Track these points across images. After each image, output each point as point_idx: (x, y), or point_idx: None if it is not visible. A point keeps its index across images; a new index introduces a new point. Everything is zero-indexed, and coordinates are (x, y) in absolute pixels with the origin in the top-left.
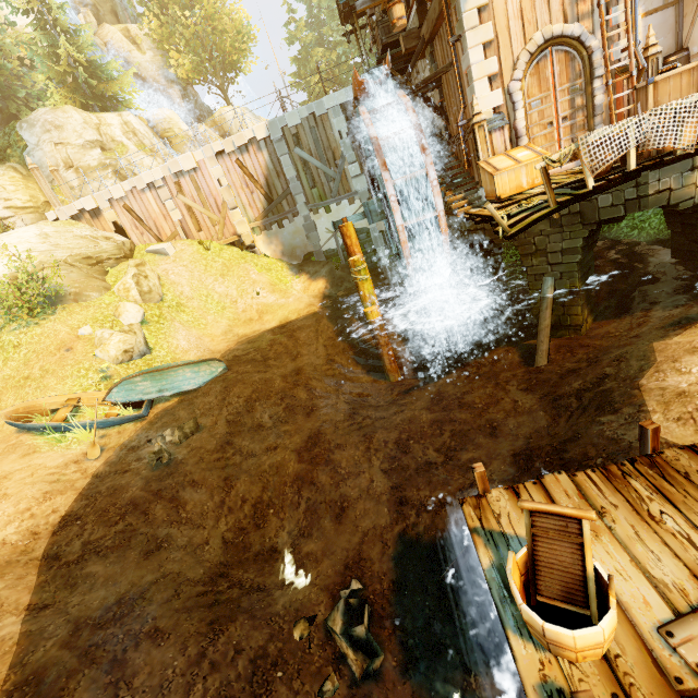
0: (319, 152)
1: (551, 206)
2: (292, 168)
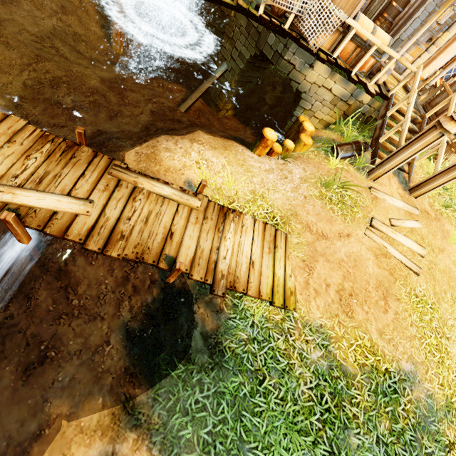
0: None
1: (234, 1)
2: None
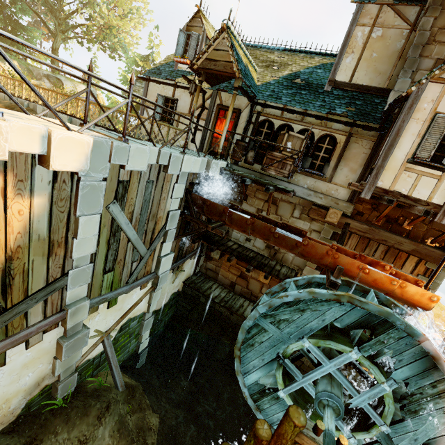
0: (142, 218)
1: None
2: (93, 239)
